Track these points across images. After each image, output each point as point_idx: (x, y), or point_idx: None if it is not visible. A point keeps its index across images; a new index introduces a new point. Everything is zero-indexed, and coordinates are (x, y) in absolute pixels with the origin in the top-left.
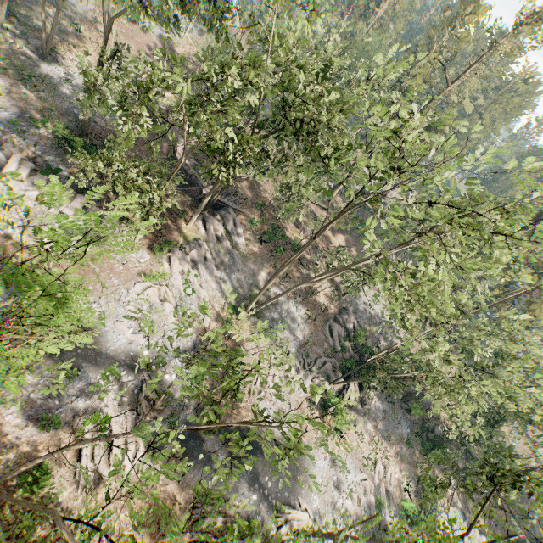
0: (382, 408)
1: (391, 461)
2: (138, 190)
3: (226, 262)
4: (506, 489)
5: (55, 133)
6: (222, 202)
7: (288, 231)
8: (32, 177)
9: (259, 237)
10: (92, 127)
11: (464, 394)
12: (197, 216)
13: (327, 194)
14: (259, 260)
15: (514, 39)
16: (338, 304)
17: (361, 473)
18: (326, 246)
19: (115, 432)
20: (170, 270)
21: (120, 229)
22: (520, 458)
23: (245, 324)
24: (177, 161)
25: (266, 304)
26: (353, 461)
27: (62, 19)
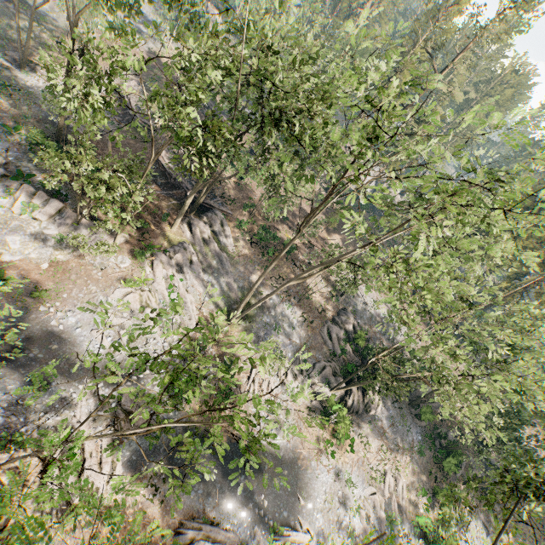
0: (389, 414)
1: (402, 472)
2: (112, 190)
3: (214, 265)
4: (528, 498)
5: (28, 139)
6: (208, 204)
7: (279, 231)
8: (3, 183)
9: (248, 239)
10: (70, 134)
11: (473, 393)
12: (181, 218)
13: (309, 181)
14: (249, 262)
15: (500, 23)
16: (335, 305)
17: (369, 486)
18: (321, 246)
19: (88, 450)
20: (153, 274)
21: (97, 234)
22: (541, 461)
23: (236, 329)
24: (161, 165)
25: (256, 305)
26: (360, 474)
27: (42, 32)
